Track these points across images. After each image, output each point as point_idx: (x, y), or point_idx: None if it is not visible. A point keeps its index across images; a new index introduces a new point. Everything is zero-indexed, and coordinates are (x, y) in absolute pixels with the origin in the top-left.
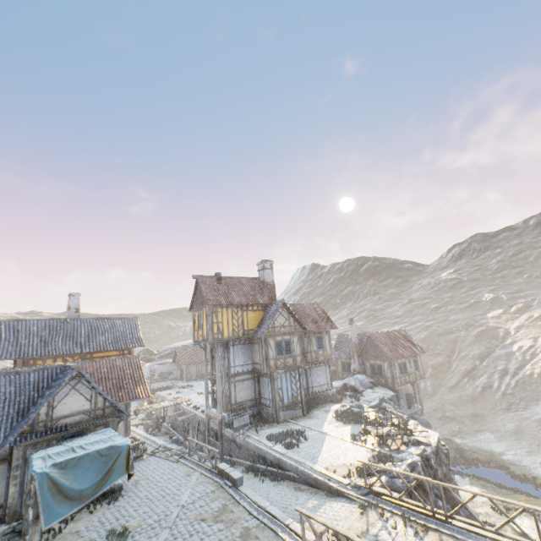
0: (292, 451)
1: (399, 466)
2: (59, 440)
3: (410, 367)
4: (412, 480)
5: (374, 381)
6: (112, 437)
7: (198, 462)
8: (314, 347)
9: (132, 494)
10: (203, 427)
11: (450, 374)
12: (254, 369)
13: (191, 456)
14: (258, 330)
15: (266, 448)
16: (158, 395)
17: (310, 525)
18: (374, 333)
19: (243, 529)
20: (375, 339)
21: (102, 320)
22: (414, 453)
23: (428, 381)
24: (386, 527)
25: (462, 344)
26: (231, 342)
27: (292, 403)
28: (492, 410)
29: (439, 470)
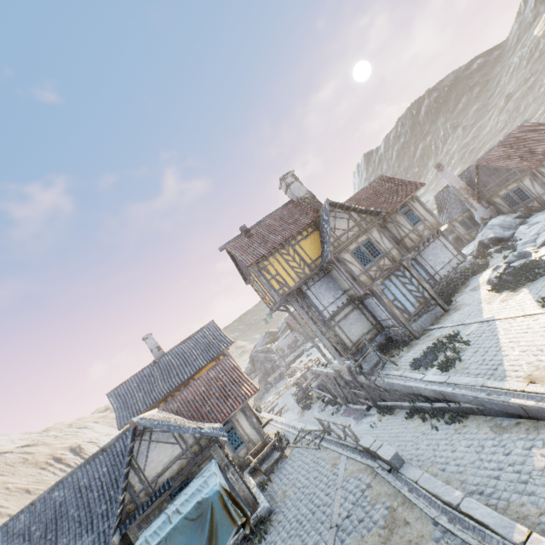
0: (455, 372)
1: None
2: (169, 501)
3: None
4: None
5: (522, 213)
6: (208, 480)
7: (339, 442)
8: (407, 228)
9: (281, 517)
10: (341, 381)
11: None
12: (350, 298)
13: (330, 436)
14: (323, 254)
15: (416, 383)
16: (293, 367)
17: None
18: (481, 157)
19: None
20: (488, 162)
21: (185, 343)
22: None
23: None
24: None
25: None
26: (304, 287)
27: (420, 307)
28: None
29: None
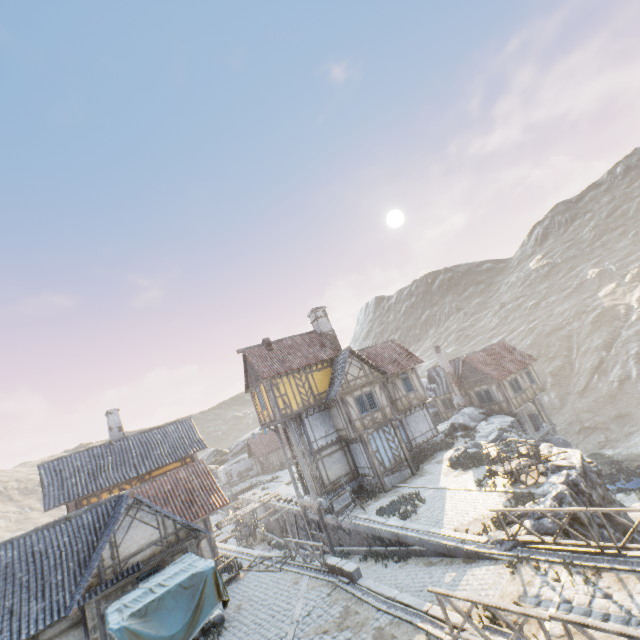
0: (411, 521)
1: (543, 502)
2: (135, 584)
3: (523, 382)
4: (563, 516)
5: (486, 411)
6: (193, 563)
7: (303, 565)
8: (402, 392)
9: (236, 623)
10: (301, 521)
11: (575, 377)
12: (339, 438)
13: (294, 560)
14: (330, 390)
15: (379, 525)
16: (242, 498)
17: (452, 605)
18: (468, 355)
19: (374, 631)
20: (472, 361)
21: (152, 432)
22: (557, 482)
23: (551, 393)
24: (547, 581)
25: (579, 337)
26: (303, 414)
27: (395, 464)
28: (639, 404)
29: (593, 494)
